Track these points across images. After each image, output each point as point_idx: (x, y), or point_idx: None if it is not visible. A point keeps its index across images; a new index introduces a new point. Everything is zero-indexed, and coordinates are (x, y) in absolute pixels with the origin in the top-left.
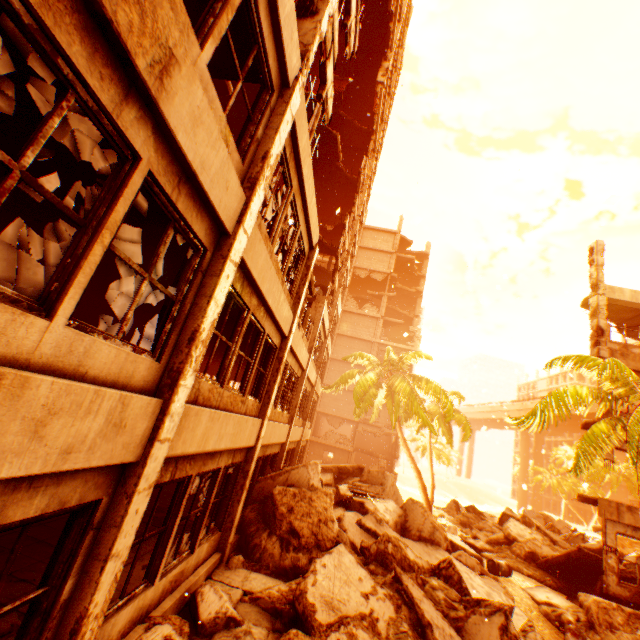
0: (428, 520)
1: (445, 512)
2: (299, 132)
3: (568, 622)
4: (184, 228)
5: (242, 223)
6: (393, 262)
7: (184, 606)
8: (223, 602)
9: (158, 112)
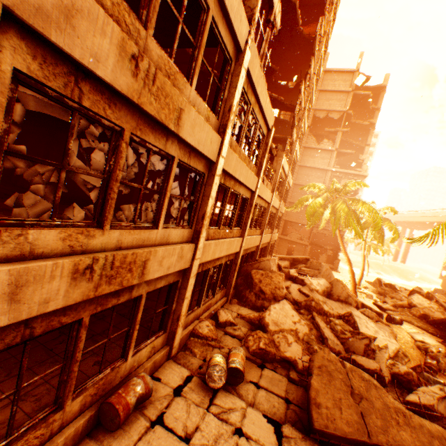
0: (344, 291)
1: (371, 285)
2: (252, 71)
3: (431, 352)
4: (194, 170)
5: (220, 154)
6: (349, 100)
7: (212, 316)
8: (228, 317)
9: (178, 137)
